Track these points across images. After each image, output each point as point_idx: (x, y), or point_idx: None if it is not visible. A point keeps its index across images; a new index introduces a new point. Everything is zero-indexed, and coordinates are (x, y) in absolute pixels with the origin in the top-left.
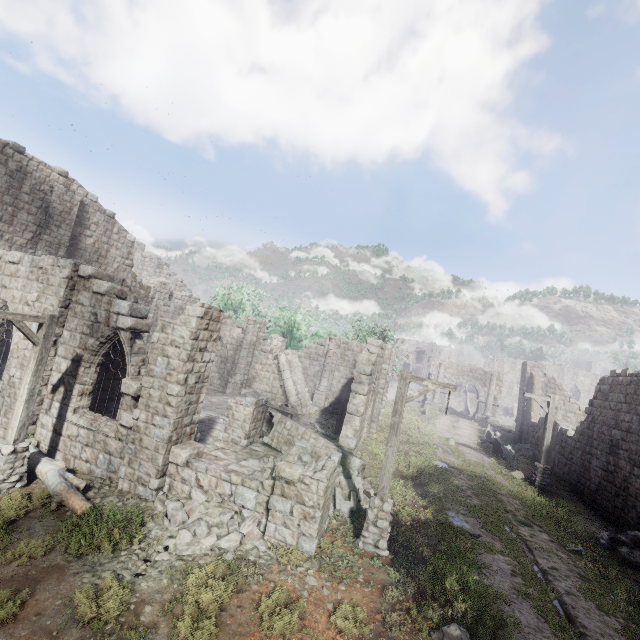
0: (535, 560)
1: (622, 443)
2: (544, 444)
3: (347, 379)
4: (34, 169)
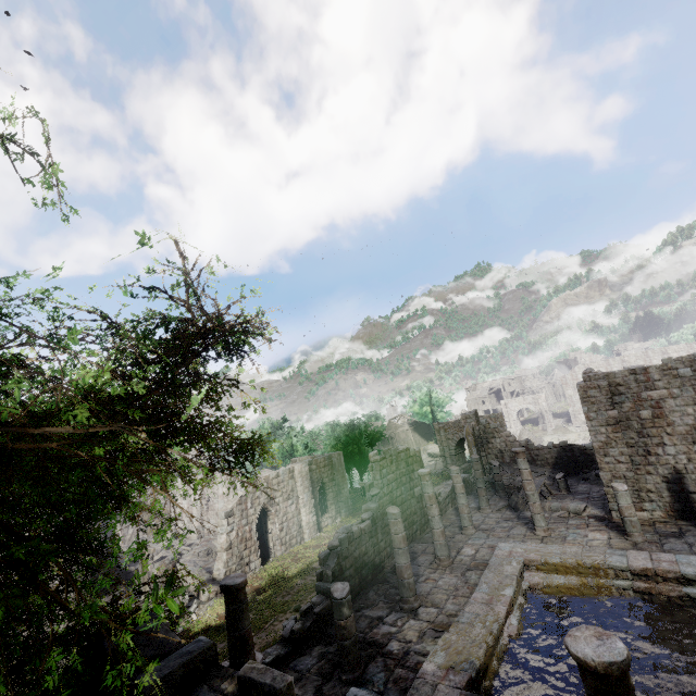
0: None
1: None
2: None
3: None
4: None
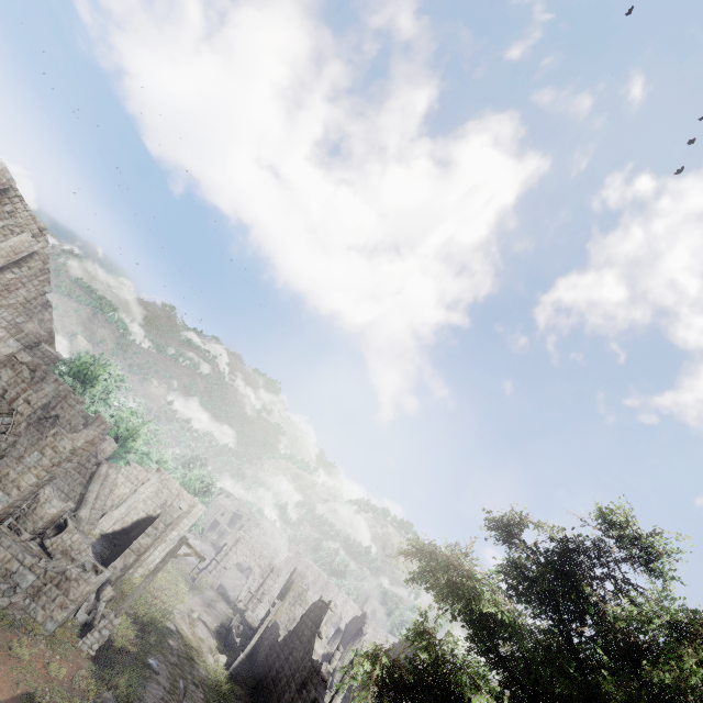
0: (182, 700)
1: (295, 651)
2: (254, 637)
3: (147, 515)
4: (22, 216)
